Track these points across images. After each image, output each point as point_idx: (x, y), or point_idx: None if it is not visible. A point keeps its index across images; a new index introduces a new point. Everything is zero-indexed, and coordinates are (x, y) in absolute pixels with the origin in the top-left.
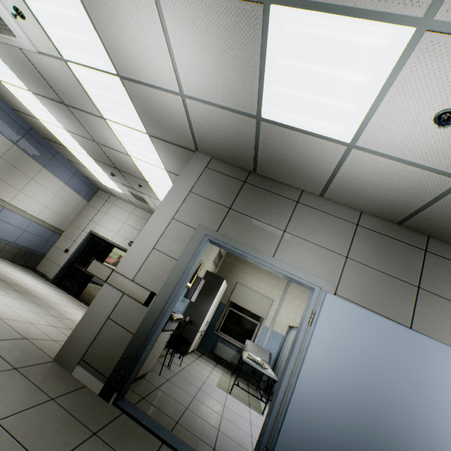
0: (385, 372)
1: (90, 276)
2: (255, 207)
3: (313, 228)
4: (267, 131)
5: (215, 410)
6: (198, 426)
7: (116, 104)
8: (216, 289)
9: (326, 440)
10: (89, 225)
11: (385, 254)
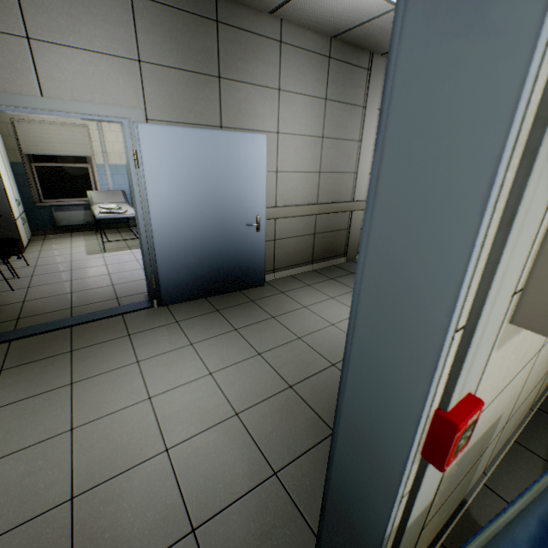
0: (211, 177)
1: None
2: None
3: (72, 19)
4: None
5: (101, 274)
6: (94, 296)
7: None
8: None
9: (188, 244)
10: None
11: (180, 40)
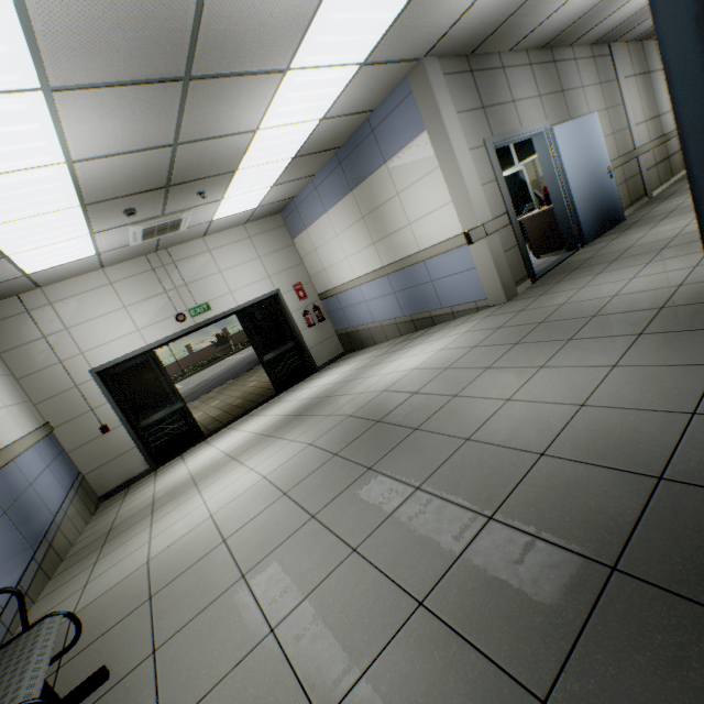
0: (583, 148)
1: (183, 408)
2: (492, 94)
3: (520, 87)
4: (532, 1)
5: None
6: None
7: (359, 30)
8: None
9: (585, 197)
10: (72, 372)
11: (547, 79)
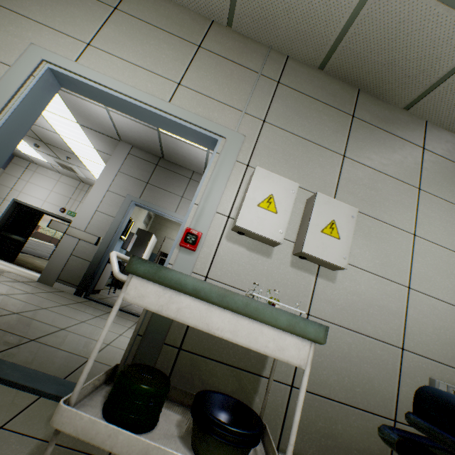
0: None
1: (22, 243)
2: (164, 182)
3: None
4: (165, 138)
5: None
6: (137, 310)
7: None
8: (147, 242)
9: None
10: (10, 194)
11: None
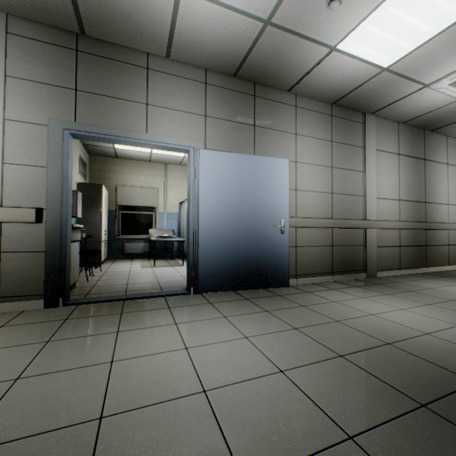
0: (246, 187)
1: None
2: (106, 83)
3: (172, 95)
4: None
5: (150, 277)
6: (143, 286)
7: None
8: (99, 198)
9: (224, 238)
10: None
11: (231, 105)
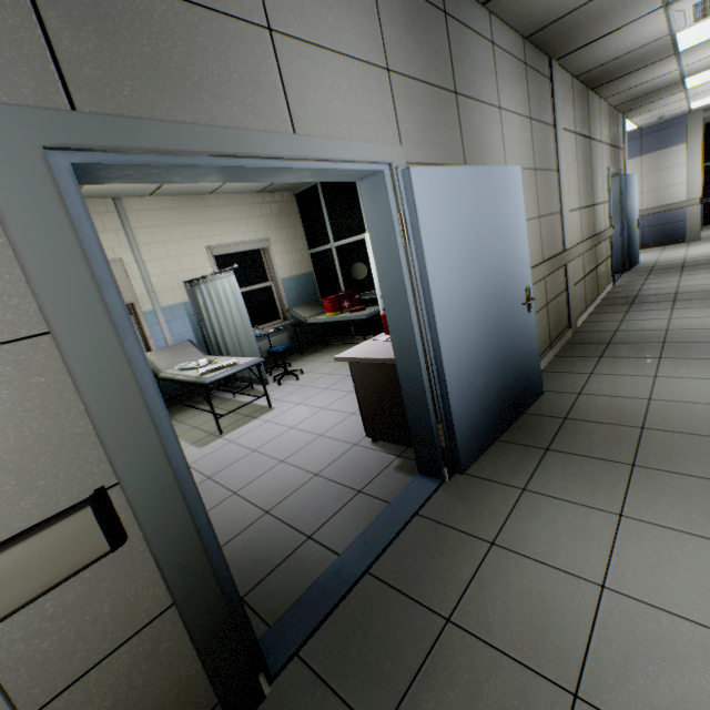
0: (484, 239)
1: None
2: None
3: None
4: None
5: (269, 467)
6: (314, 504)
7: None
8: None
9: (475, 355)
10: None
11: (419, 39)
